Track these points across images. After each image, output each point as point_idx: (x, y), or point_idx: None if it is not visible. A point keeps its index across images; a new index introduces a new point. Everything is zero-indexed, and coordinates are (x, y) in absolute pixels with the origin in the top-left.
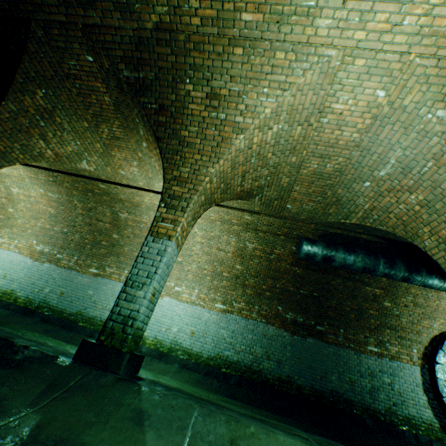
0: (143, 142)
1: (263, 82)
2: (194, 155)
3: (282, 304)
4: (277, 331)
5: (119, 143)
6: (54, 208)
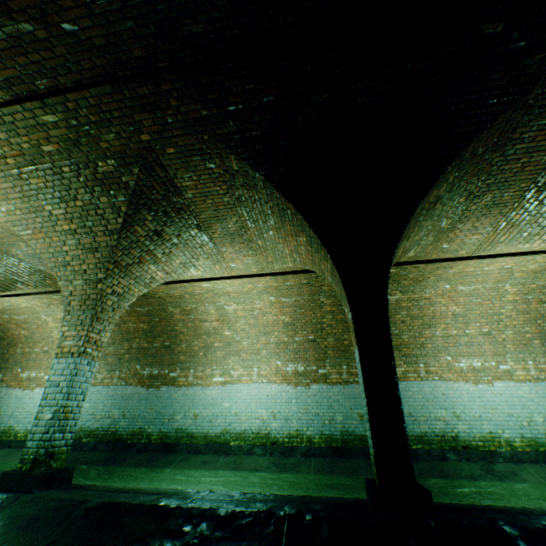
0: None
1: None
2: None
3: None
4: None
5: (490, 210)
6: (287, 314)
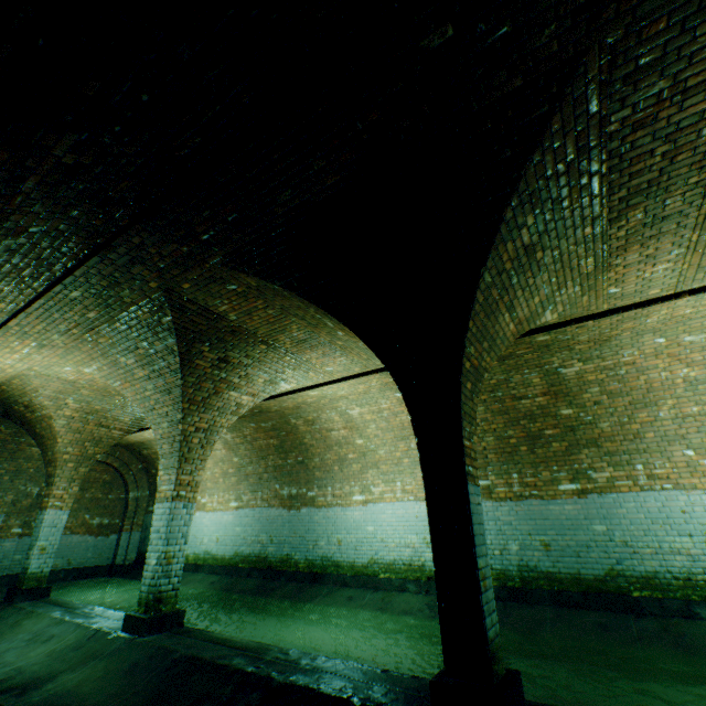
0: None
1: None
2: None
3: None
4: None
5: (656, 228)
6: None
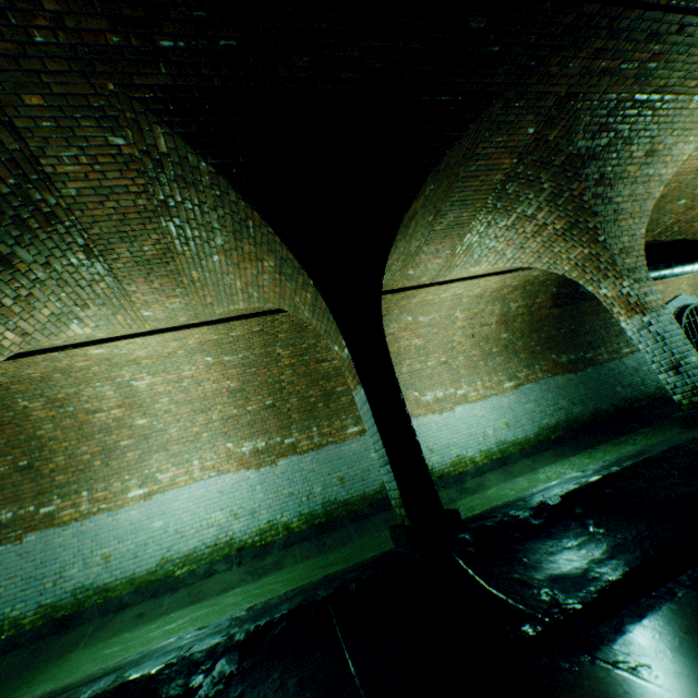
0: (502, 221)
1: (692, 132)
2: (627, 220)
3: (553, 351)
4: (563, 378)
5: (451, 231)
6: (234, 378)
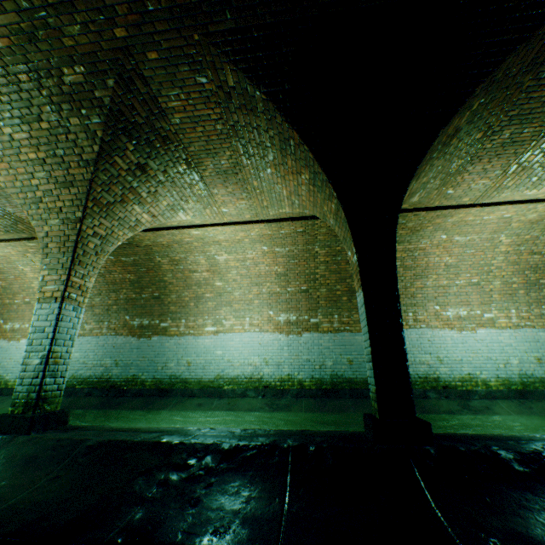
0: None
1: None
2: None
3: None
4: None
5: (505, 150)
6: (280, 265)
